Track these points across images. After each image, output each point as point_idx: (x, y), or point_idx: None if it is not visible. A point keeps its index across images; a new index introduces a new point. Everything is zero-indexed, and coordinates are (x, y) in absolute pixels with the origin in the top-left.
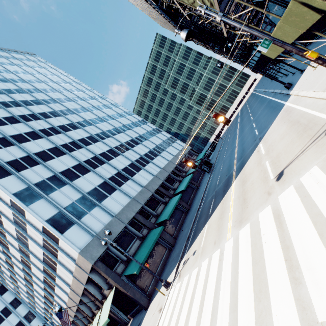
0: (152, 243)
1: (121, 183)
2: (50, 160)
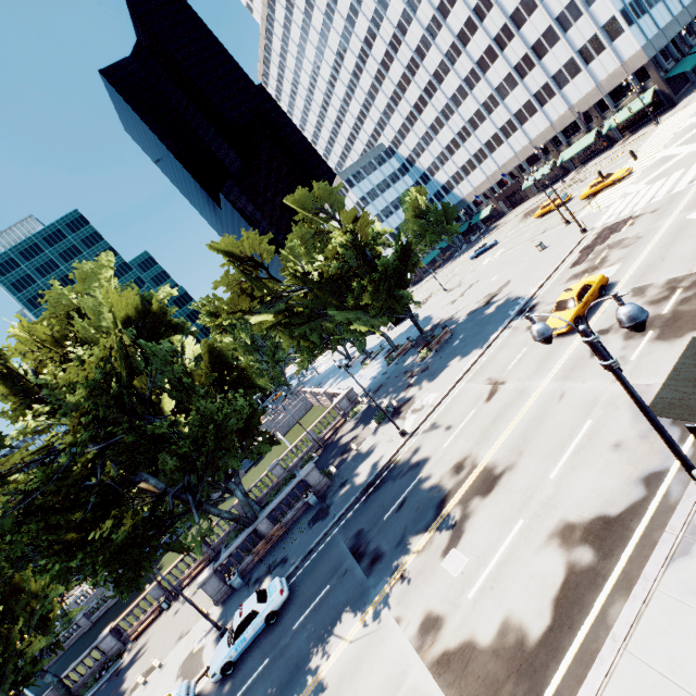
0: None
1: None
2: None
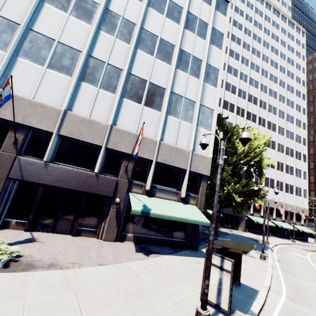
0: None
1: None
2: None
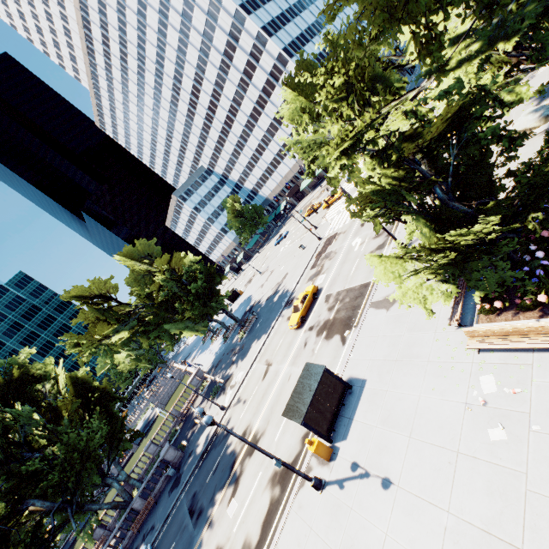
0: None
1: None
2: (305, 47)
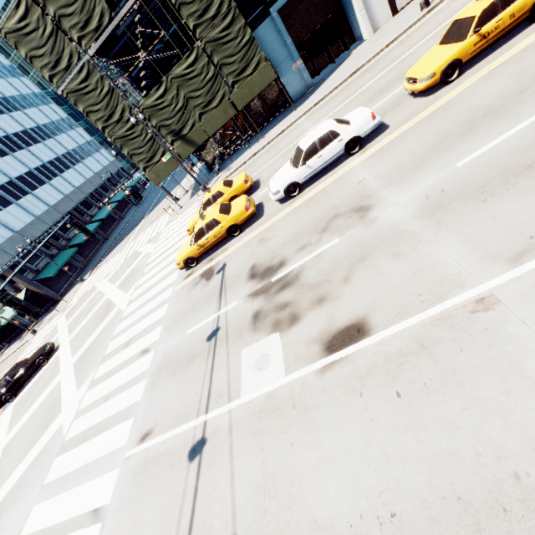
0: (67, 258)
1: (19, 196)
2: None
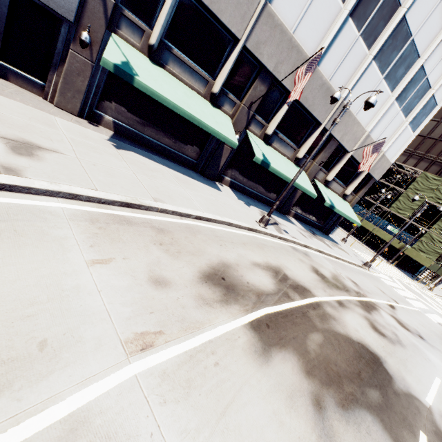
0: None
1: None
2: None
